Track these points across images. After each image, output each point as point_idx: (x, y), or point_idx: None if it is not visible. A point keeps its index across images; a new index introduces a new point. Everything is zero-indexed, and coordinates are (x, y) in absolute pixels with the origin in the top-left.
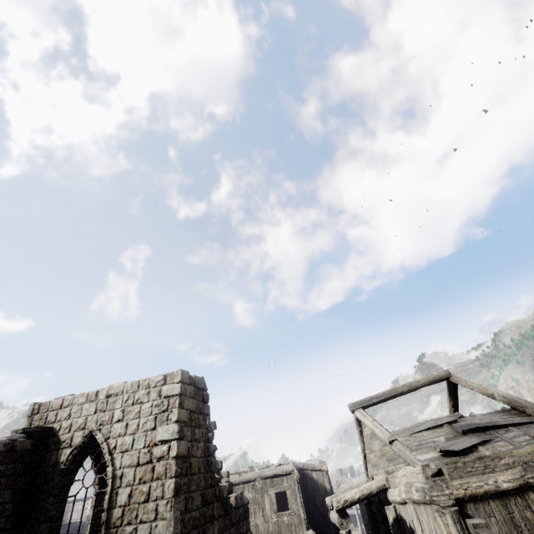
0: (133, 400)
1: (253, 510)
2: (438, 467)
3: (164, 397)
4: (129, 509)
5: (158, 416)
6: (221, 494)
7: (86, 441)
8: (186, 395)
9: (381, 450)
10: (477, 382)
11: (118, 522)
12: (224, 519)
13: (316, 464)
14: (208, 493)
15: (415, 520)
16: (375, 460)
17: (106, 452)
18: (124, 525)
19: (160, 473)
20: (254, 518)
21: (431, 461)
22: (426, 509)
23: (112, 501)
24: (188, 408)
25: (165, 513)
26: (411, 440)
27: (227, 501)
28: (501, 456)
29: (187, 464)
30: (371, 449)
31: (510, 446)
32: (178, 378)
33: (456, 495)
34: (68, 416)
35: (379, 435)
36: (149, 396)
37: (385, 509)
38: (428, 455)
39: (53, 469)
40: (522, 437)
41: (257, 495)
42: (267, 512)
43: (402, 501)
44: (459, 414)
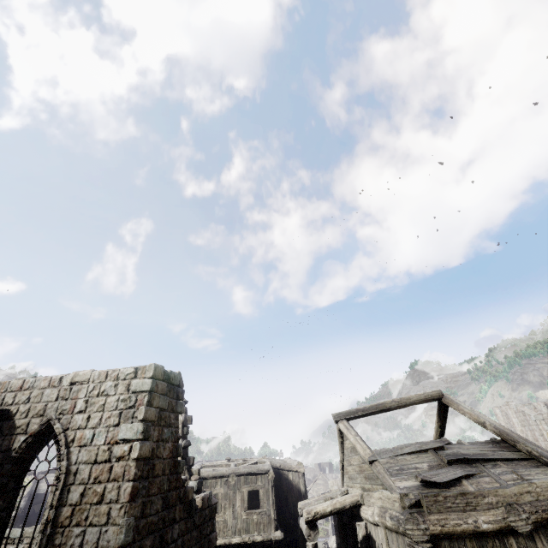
0: (99, 392)
1: (223, 505)
2: (417, 498)
3: (133, 392)
4: (80, 509)
5: (124, 412)
6: (186, 496)
7: (43, 430)
8: (157, 391)
9: (360, 466)
10: (470, 407)
11: (66, 522)
12: (186, 522)
13: (294, 465)
14: (171, 496)
15: (385, 545)
16: (353, 473)
17: (62, 444)
18: (72, 525)
19: (118, 474)
20: (223, 513)
21: (411, 490)
22: (398, 538)
23: (62, 498)
24: (159, 406)
25: (118, 518)
26: (393, 463)
27: (192, 503)
28: (485, 494)
29: (149, 466)
30: (350, 462)
31: (495, 484)
32: (150, 373)
33: (432, 531)
34: (27, 400)
35: (360, 451)
36: (117, 389)
37: (356, 525)
38: (408, 483)
39: (4, 455)
40: (510, 475)
41: (229, 491)
42: (237, 509)
43: (374, 522)
44: (446, 440)
